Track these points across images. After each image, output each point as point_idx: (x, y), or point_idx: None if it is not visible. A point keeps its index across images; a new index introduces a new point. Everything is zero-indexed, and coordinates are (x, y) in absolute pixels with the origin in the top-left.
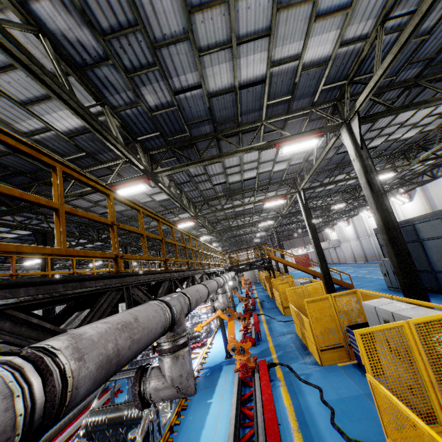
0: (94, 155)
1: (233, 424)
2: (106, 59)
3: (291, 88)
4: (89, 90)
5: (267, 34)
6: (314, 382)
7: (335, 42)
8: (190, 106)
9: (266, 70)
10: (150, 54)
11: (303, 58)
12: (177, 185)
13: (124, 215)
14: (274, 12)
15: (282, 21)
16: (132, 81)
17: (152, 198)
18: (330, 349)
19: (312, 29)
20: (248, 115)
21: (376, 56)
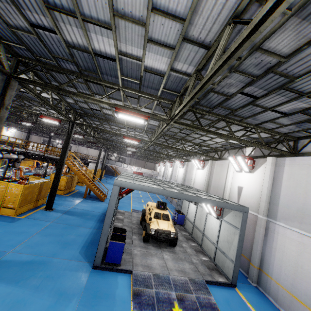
0: None
1: None
2: None
3: None
4: None
5: None
6: None
7: None
8: None
9: None
10: None
11: None
12: None
13: None
14: None
15: None
16: None
17: None
18: None
19: None
20: None
21: None
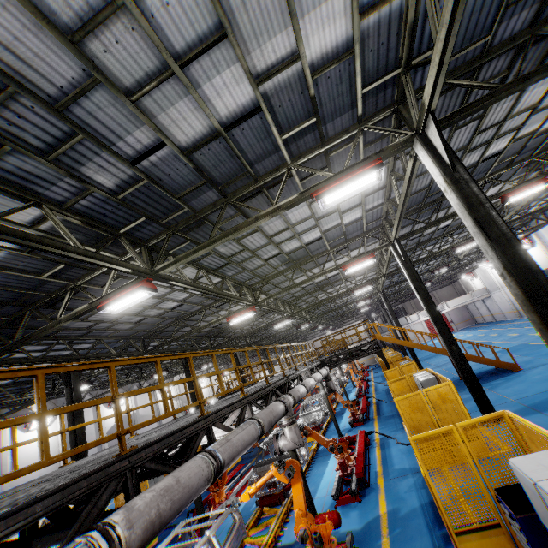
0: (79, 263)
1: None
2: (3, 145)
3: (309, 106)
4: (6, 192)
5: (221, 35)
6: None
7: (350, 12)
8: (167, 172)
9: (254, 92)
10: (59, 120)
11: (305, 55)
12: (214, 271)
13: (167, 318)
14: None
15: (237, 7)
16: (61, 163)
17: (190, 293)
18: (474, 529)
19: (297, 3)
20: (263, 162)
21: (428, 11)
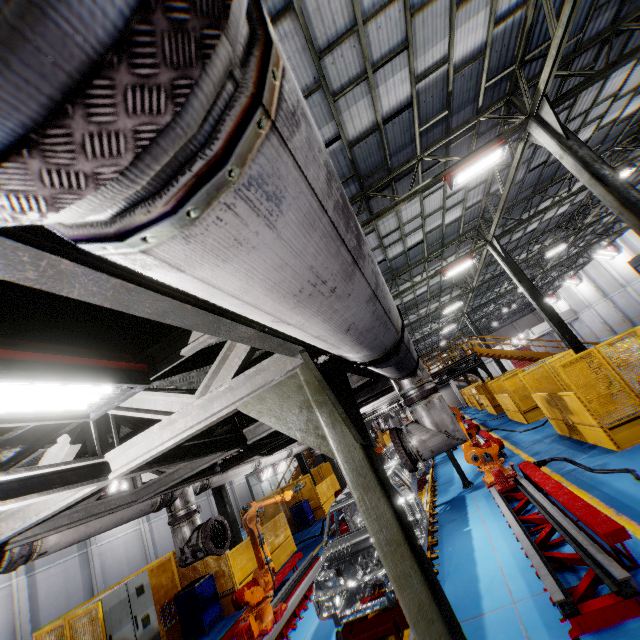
0: None
1: (516, 526)
2: None
3: (444, 101)
4: None
5: (405, 47)
6: (615, 468)
7: (487, 24)
8: None
9: (410, 90)
10: None
11: (452, 58)
12: None
13: None
14: (408, 20)
15: (419, 26)
16: None
17: None
18: (622, 423)
19: (455, 21)
20: (398, 155)
21: (547, 18)
